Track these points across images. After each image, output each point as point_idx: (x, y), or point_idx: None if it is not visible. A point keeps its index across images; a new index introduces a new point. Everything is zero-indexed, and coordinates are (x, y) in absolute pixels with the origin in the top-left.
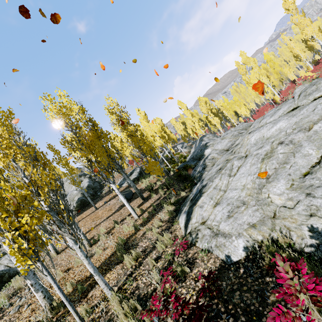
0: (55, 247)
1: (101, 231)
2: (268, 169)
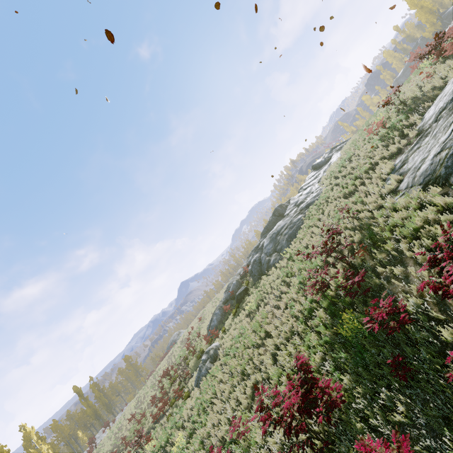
0: None
1: None
2: None
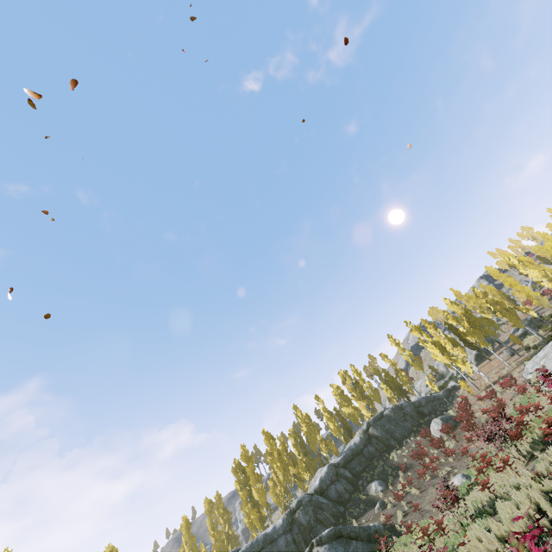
0: (472, 378)
1: (492, 372)
2: (548, 351)
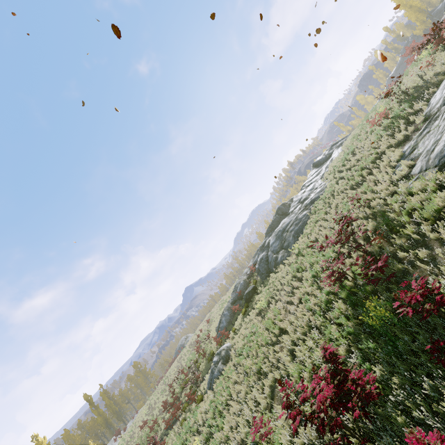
0: None
1: None
2: None
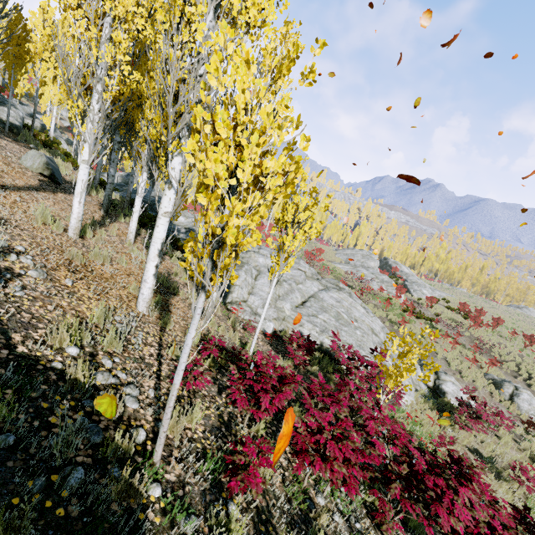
0: None
1: None
2: (280, 292)
